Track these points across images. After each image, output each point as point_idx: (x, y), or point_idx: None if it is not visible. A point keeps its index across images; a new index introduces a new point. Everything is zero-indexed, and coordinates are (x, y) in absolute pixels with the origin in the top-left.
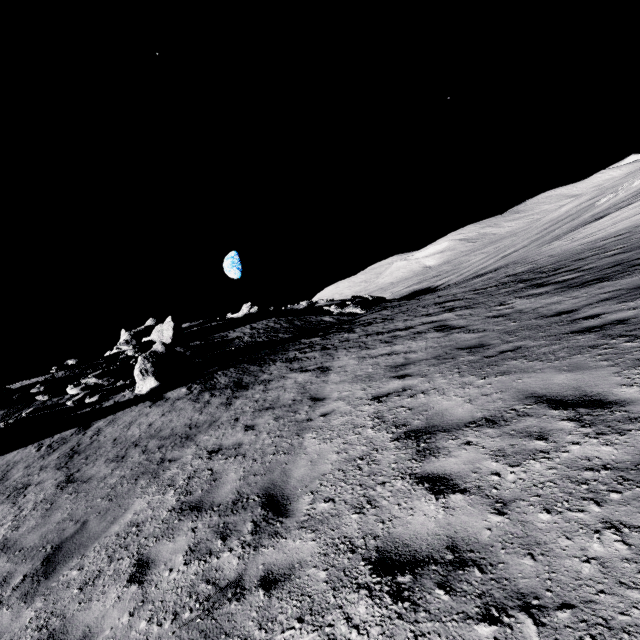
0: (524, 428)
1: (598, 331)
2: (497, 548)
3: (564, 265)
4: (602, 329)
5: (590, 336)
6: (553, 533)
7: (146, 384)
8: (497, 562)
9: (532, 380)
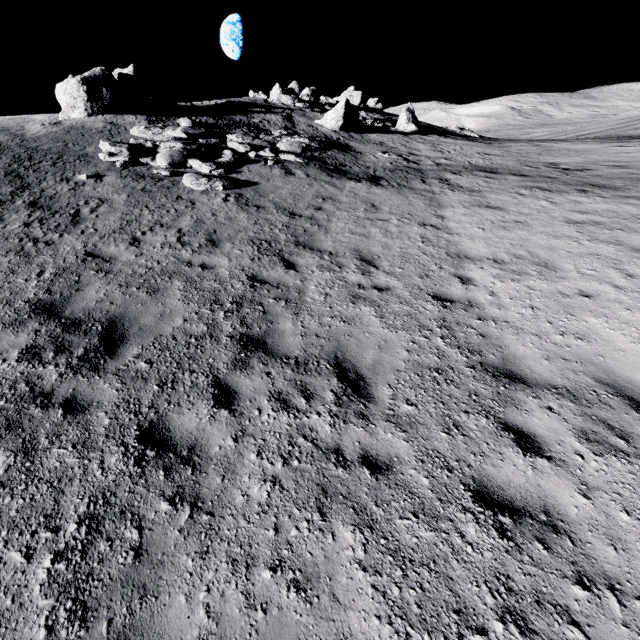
0: None
1: None
2: None
3: None
4: None
5: None
6: None
7: (409, 127)
8: None
9: None
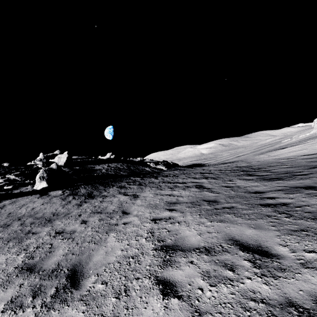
0: (223, 260)
1: (273, 207)
2: None
3: (263, 167)
4: (275, 206)
5: (268, 209)
6: None
7: (41, 184)
8: None
9: (234, 229)
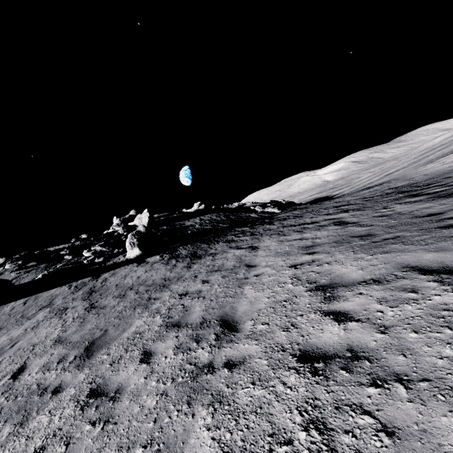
0: (401, 285)
1: None
2: (380, 351)
3: (435, 181)
4: None
5: (452, 230)
6: (419, 344)
7: (133, 252)
8: (380, 358)
9: (407, 257)
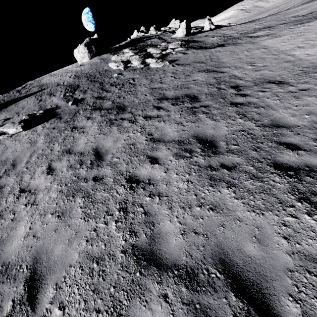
0: None
1: None
2: None
3: None
4: None
5: None
6: None
7: (211, 27)
8: None
9: None
